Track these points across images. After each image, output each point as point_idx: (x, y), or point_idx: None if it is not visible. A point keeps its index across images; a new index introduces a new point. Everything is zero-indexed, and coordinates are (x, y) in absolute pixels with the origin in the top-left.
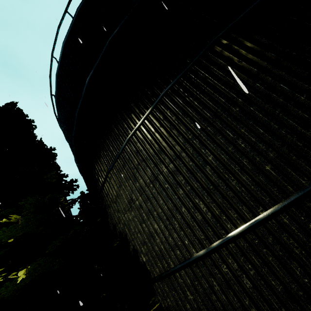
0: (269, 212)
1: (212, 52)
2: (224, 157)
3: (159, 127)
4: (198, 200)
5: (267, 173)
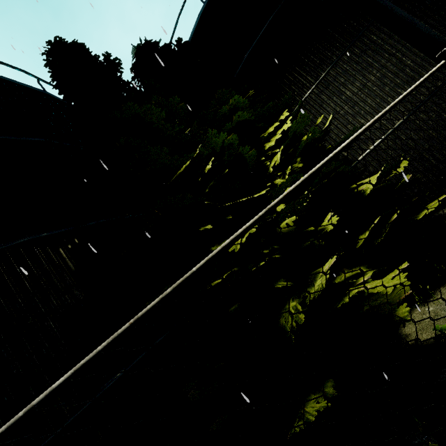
0: (444, 82)
1: None
2: (419, 59)
3: (367, 49)
4: (401, 90)
5: None
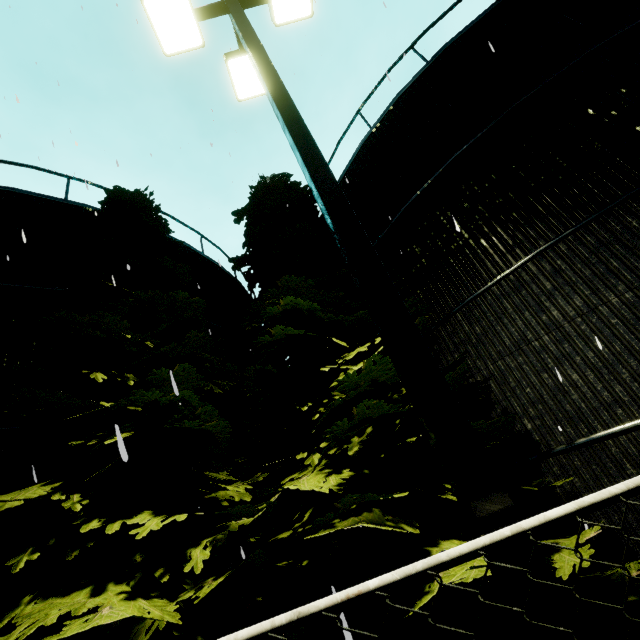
0: None
1: None
2: None
3: (612, 240)
4: None
5: None
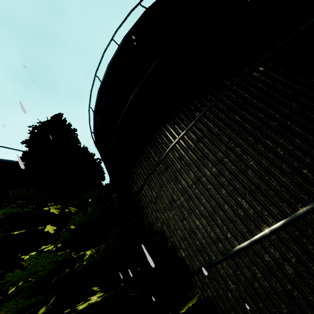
0: (308, 208)
1: (250, 77)
2: (265, 162)
3: (202, 136)
4: (241, 199)
5: (304, 175)
